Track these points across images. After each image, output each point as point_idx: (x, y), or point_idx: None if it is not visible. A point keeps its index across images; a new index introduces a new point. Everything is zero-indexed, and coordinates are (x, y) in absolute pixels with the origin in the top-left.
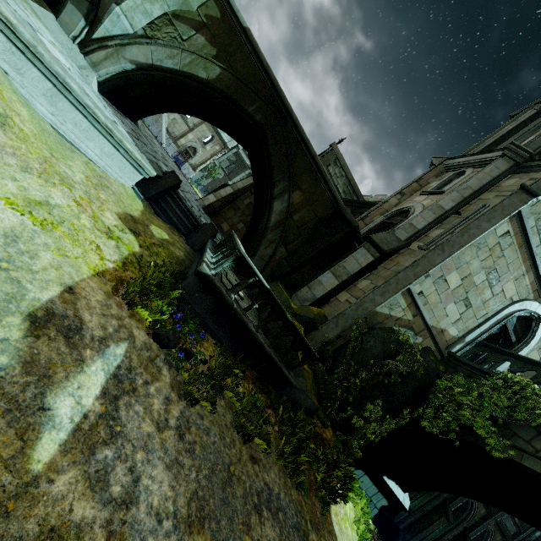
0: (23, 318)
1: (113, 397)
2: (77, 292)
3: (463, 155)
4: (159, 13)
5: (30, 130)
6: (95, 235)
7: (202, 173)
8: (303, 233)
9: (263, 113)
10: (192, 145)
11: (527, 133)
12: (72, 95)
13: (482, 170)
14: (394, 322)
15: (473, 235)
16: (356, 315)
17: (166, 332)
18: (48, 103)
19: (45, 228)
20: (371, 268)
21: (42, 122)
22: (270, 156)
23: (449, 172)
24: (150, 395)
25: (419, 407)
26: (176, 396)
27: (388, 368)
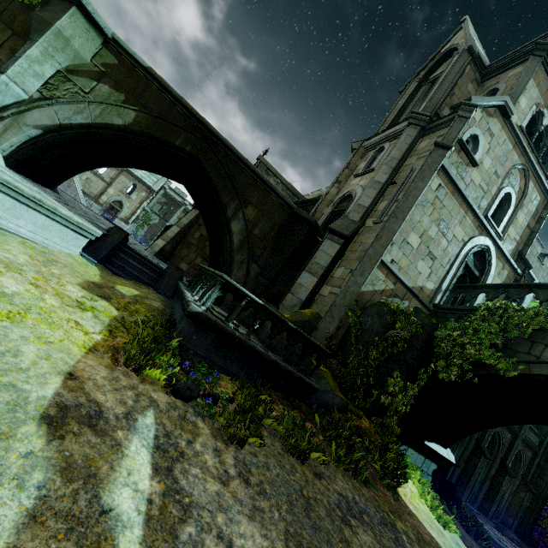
0: (37, 423)
1: (166, 470)
2: (79, 376)
3: (376, 134)
4: (51, 73)
5: None
6: (67, 312)
7: (136, 224)
8: (268, 244)
9: (191, 143)
10: (116, 199)
11: (417, 102)
12: None
13: (397, 141)
14: (380, 296)
15: (415, 196)
16: (346, 302)
17: (185, 384)
18: None
19: (14, 321)
20: (340, 255)
21: None
22: (213, 181)
23: (370, 151)
24: (199, 453)
25: (430, 363)
26: (222, 445)
27: (392, 339)
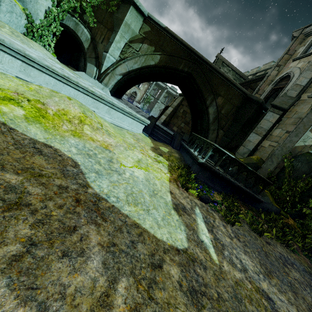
0: (173, 210)
1: (211, 231)
2: (172, 192)
3: None
4: (123, 45)
5: (112, 131)
6: (155, 164)
7: (143, 103)
8: (229, 118)
9: (187, 66)
10: (133, 91)
11: None
12: (115, 106)
13: None
14: (309, 148)
15: None
16: (283, 153)
17: (205, 196)
18: (108, 114)
19: (147, 171)
20: (278, 121)
21: (111, 124)
22: (199, 86)
23: (309, 36)
24: (218, 226)
25: None
26: (225, 223)
27: None
